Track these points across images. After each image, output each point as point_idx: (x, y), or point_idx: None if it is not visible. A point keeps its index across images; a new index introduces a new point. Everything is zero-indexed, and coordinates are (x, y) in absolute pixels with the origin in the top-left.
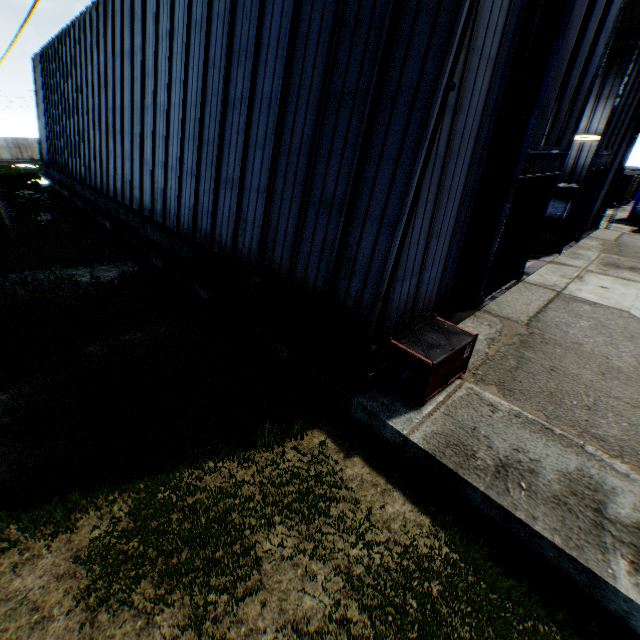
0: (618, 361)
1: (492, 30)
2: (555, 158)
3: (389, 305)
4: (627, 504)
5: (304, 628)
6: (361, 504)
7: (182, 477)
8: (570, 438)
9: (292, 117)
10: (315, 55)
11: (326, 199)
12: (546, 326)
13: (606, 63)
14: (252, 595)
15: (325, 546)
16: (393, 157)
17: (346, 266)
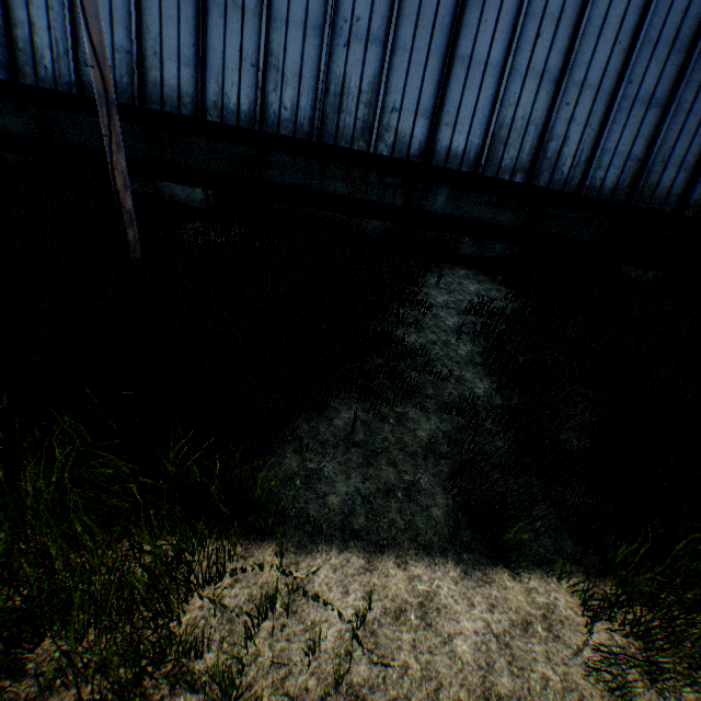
0: None
1: None
2: None
3: None
4: None
5: None
6: None
7: None
8: None
9: None
10: None
11: None
12: None
13: None
14: None
15: None
16: None
17: None
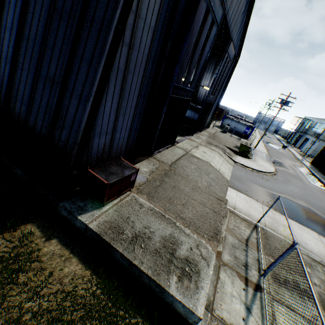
0: (201, 183)
1: (151, 11)
2: (189, 91)
3: (90, 149)
4: (185, 248)
5: None
6: (47, 270)
7: None
8: (172, 219)
9: (31, 16)
10: None
11: (50, 76)
12: (178, 167)
13: (217, 60)
14: None
15: (4, 306)
16: (88, 60)
17: (60, 121)
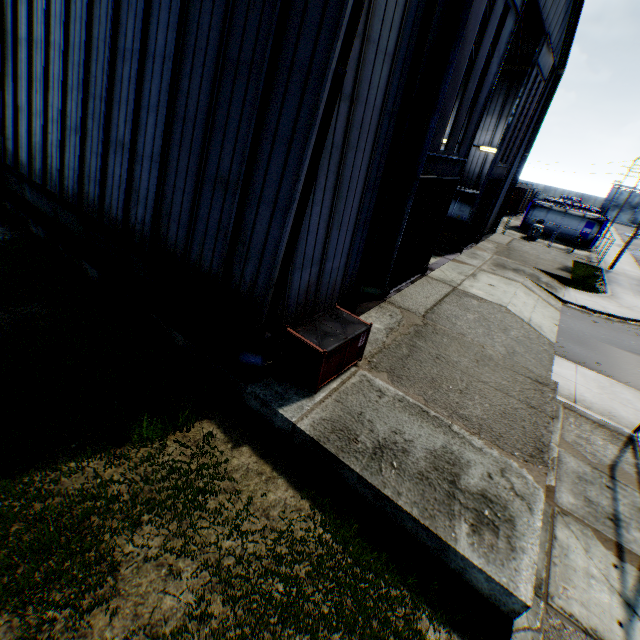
0: (492, 350)
1: (389, 24)
2: (455, 163)
3: (288, 292)
4: (477, 475)
5: (159, 631)
6: (243, 494)
7: (33, 481)
8: (442, 419)
9: (187, 80)
10: (211, 13)
11: (222, 176)
12: (440, 318)
13: (508, 84)
14: (103, 604)
15: (196, 541)
16: (286, 138)
17: (241, 249)
